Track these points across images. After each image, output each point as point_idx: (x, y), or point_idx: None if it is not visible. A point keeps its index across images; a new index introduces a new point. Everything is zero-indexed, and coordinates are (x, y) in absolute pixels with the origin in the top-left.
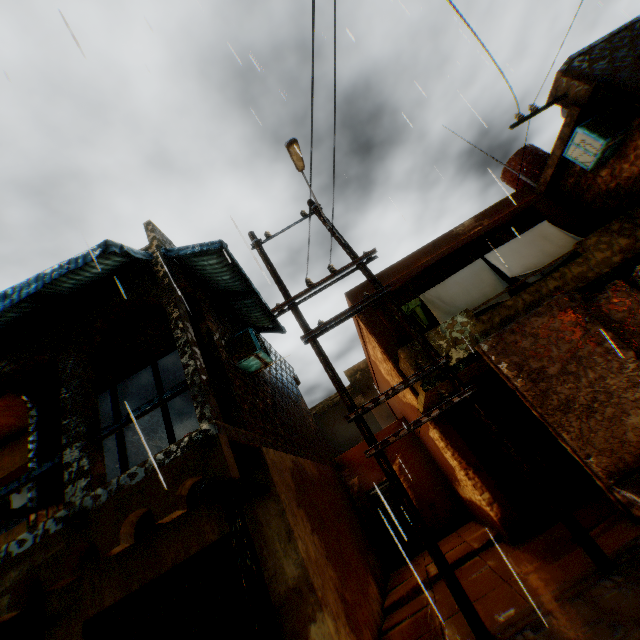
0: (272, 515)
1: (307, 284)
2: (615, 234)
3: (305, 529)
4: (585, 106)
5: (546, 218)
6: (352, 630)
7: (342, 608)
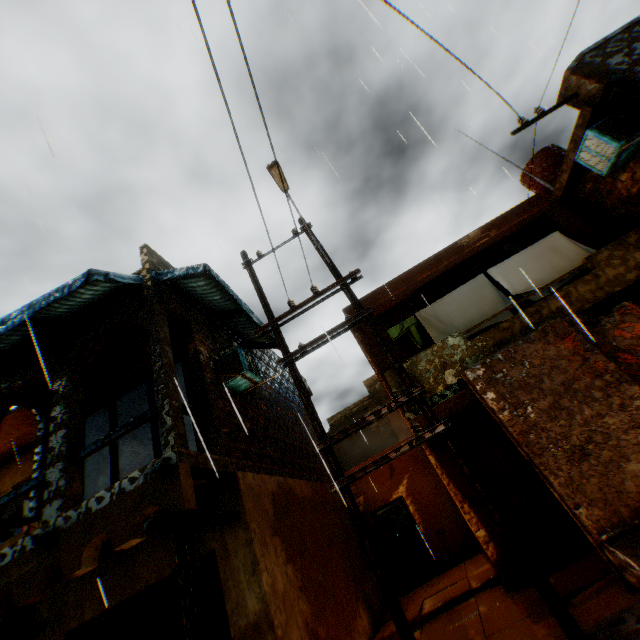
0: (240, 544)
1: (290, 306)
2: (631, 247)
3: (277, 559)
4: (597, 105)
5: (560, 227)
6: None
7: None
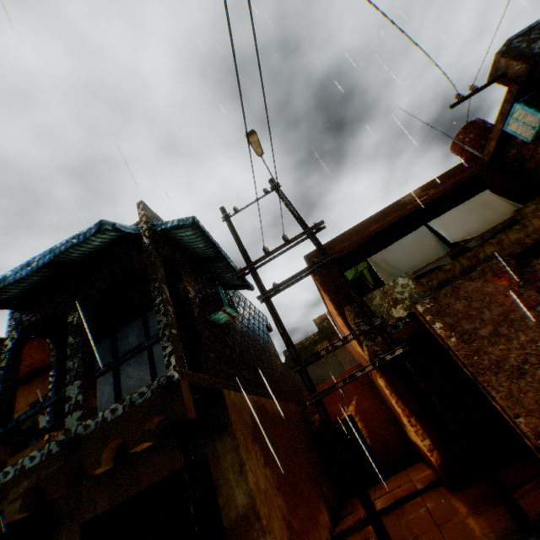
0: (228, 449)
1: (264, 251)
2: None
3: (258, 462)
4: (523, 83)
5: (489, 187)
6: None
7: (287, 535)
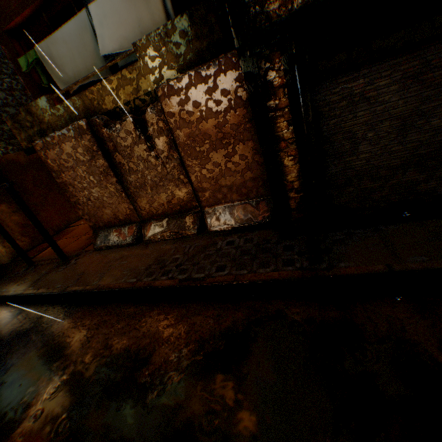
0: None
1: None
2: (169, 45)
3: None
4: None
5: None
6: (26, 237)
7: (20, 231)
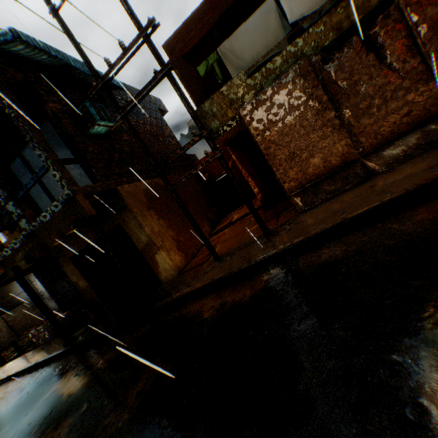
0: (131, 219)
1: (107, 65)
2: None
3: (152, 220)
4: None
5: None
6: (180, 252)
7: (175, 246)
